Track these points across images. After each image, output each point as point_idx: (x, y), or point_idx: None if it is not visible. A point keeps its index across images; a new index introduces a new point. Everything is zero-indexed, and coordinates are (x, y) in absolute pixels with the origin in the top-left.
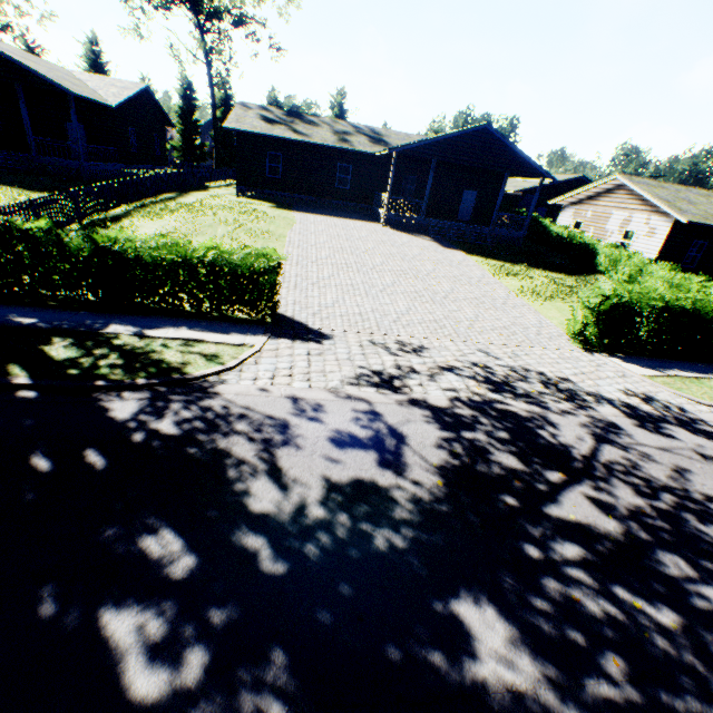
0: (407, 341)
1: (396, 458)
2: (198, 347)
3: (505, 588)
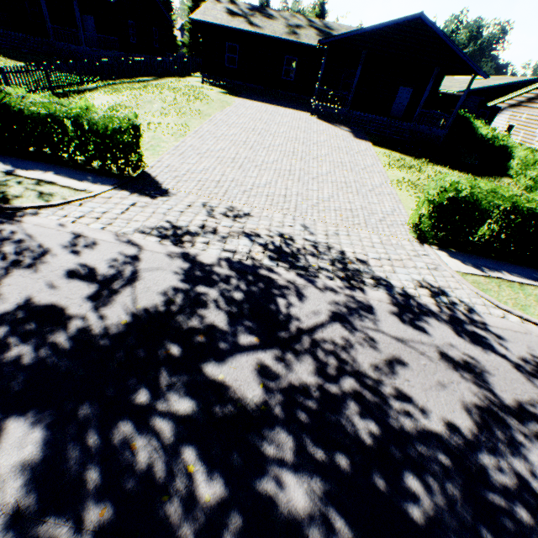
0: (239, 208)
1: (109, 295)
2: (45, 187)
3: (75, 420)
